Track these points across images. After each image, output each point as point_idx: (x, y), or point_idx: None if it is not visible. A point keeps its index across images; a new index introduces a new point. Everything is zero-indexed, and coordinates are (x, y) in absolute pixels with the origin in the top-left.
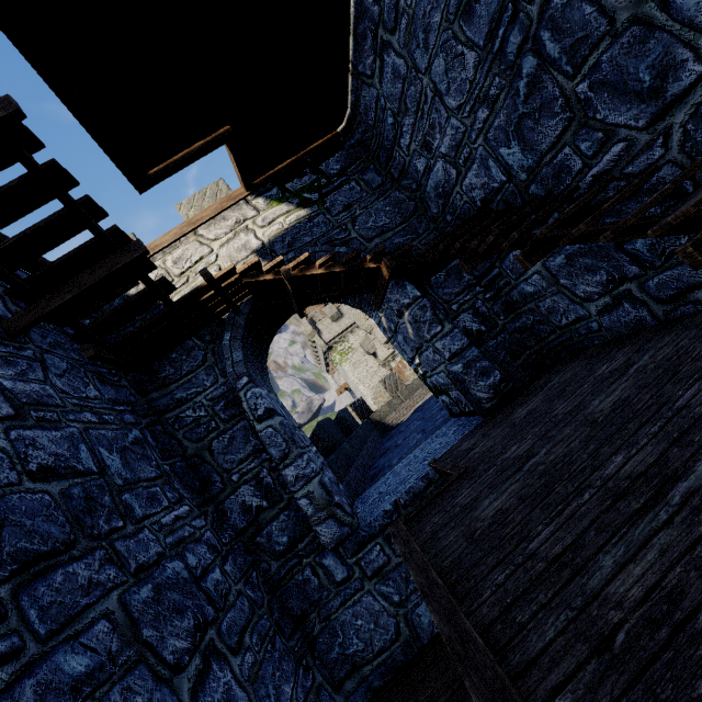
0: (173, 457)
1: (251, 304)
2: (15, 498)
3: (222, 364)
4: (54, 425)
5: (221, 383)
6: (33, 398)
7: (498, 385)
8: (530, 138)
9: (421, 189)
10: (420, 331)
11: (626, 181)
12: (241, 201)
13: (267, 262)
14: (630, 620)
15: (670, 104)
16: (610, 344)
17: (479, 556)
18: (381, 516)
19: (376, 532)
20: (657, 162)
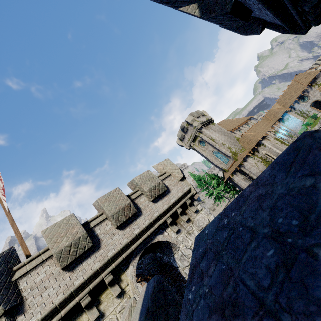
0: None
1: None
2: None
3: None
4: None
5: None
6: None
7: None
8: None
9: (156, 254)
10: None
11: None
12: None
13: None
14: None
15: None
16: None
17: None
18: None
19: None
20: None
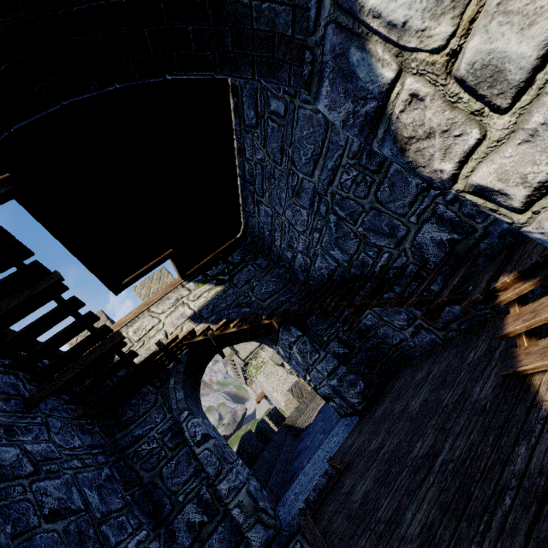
0: (133, 488)
1: (188, 355)
2: (38, 538)
3: (168, 403)
4: (56, 474)
5: (168, 418)
6: (43, 455)
7: (363, 391)
8: (343, 248)
9: (292, 267)
10: (305, 359)
11: (396, 270)
12: (179, 286)
13: (197, 324)
14: (414, 547)
15: (401, 240)
16: (423, 356)
17: (354, 529)
18: (297, 514)
19: (295, 530)
20: (406, 263)
